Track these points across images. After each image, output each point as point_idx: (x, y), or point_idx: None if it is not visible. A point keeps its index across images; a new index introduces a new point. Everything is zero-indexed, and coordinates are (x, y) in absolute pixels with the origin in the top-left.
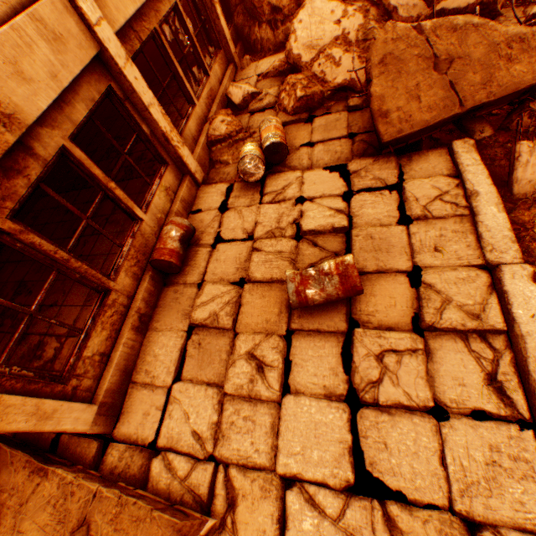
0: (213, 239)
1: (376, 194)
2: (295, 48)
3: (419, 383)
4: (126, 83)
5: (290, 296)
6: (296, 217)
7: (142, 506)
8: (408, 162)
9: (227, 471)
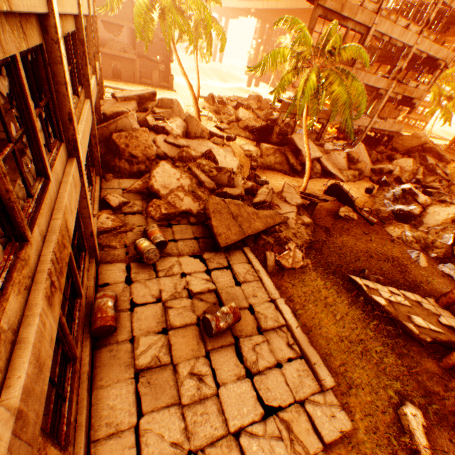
0: (130, 304)
1: (221, 271)
2: (156, 185)
3: (270, 355)
4: (86, 202)
5: (213, 328)
6: (185, 284)
7: None
8: (229, 255)
9: (203, 453)
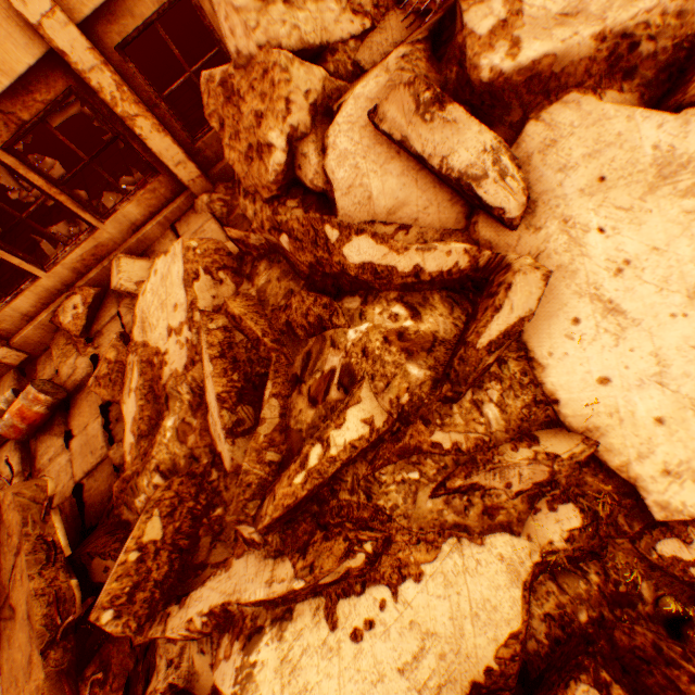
0: None
1: None
2: (139, 303)
3: None
4: None
5: None
6: None
7: None
8: None
9: None
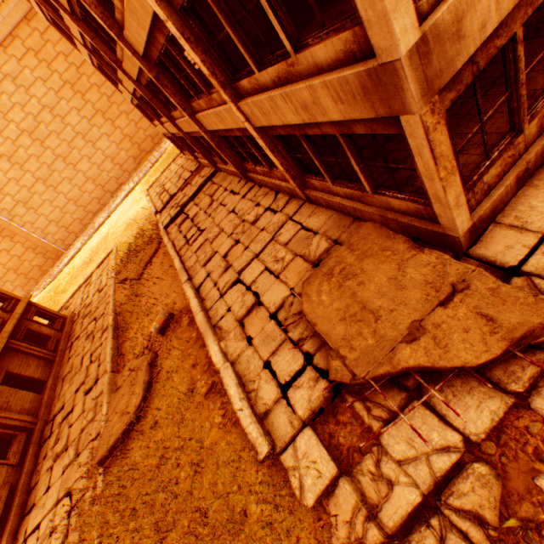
0: None
1: None
2: None
3: None
4: None
5: None
6: None
7: (518, 292)
8: None
9: None
